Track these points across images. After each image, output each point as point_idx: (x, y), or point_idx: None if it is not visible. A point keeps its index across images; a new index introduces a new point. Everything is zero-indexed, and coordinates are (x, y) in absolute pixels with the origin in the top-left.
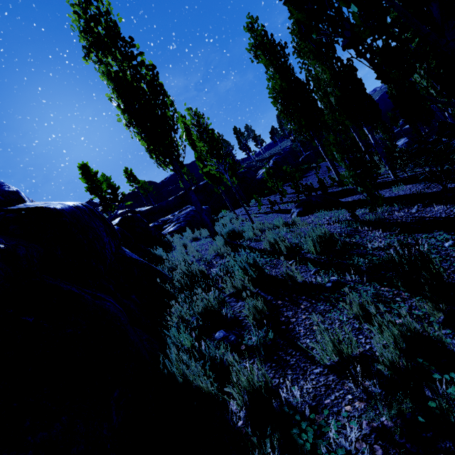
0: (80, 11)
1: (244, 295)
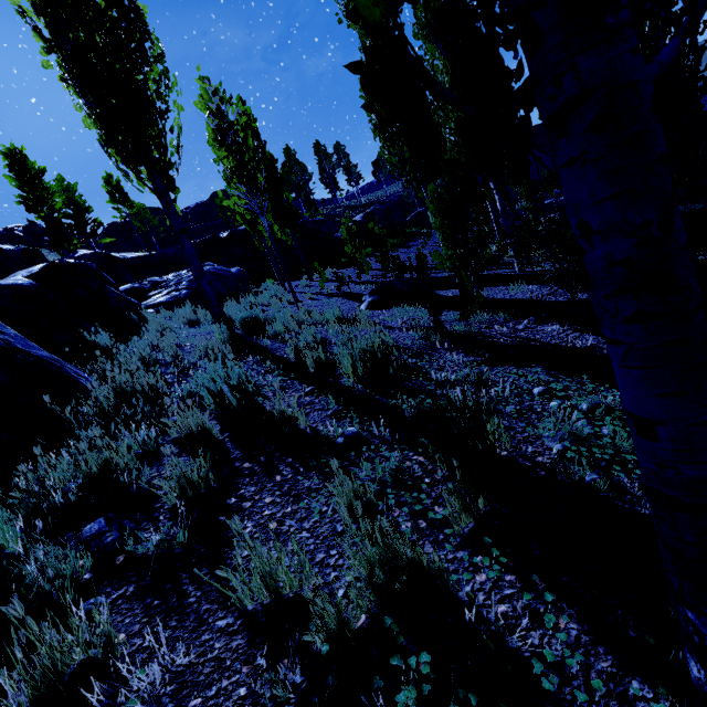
0: None
1: (166, 452)
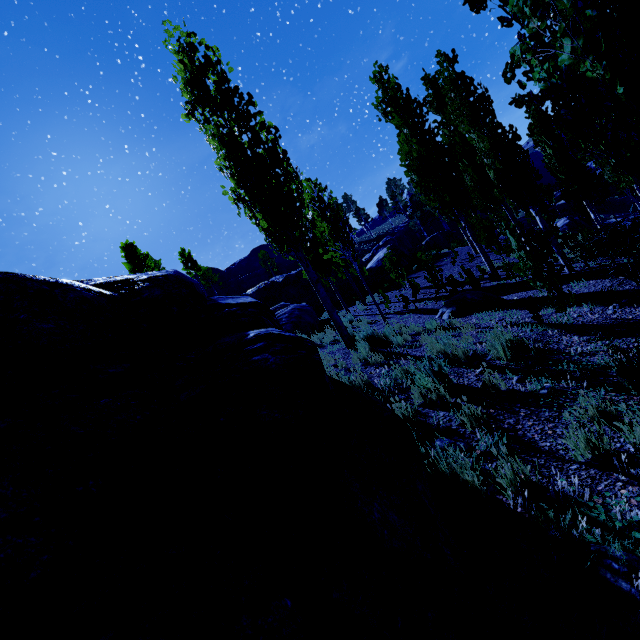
0: (183, 58)
1: (459, 401)
